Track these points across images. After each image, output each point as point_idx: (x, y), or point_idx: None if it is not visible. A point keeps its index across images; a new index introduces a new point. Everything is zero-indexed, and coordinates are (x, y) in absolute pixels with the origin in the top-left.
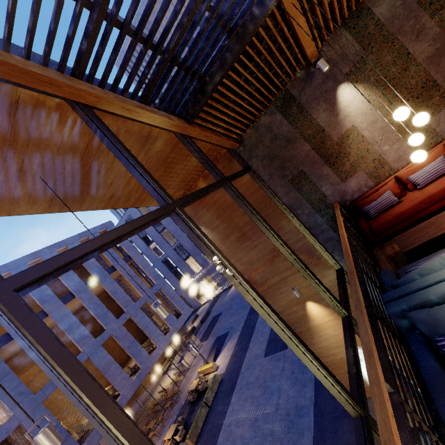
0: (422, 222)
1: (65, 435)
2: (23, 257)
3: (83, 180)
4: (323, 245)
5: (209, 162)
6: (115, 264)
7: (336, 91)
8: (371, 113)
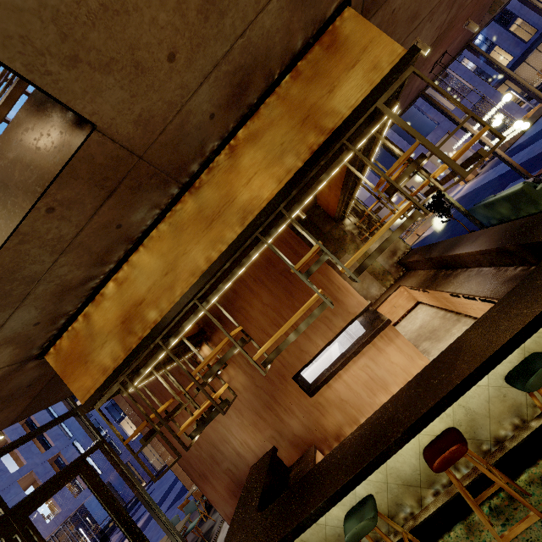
0: None
1: None
2: None
3: None
4: None
5: None
6: None
7: None
8: None
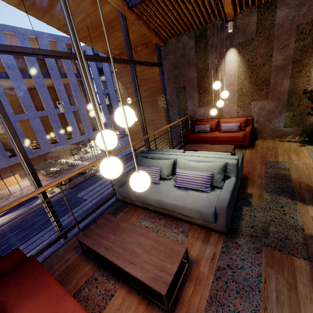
0: (201, 144)
1: (2, 149)
2: (0, 24)
3: (46, 1)
4: (172, 133)
5: (129, 44)
6: (68, 73)
7: (228, 50)
8: (234, 78)
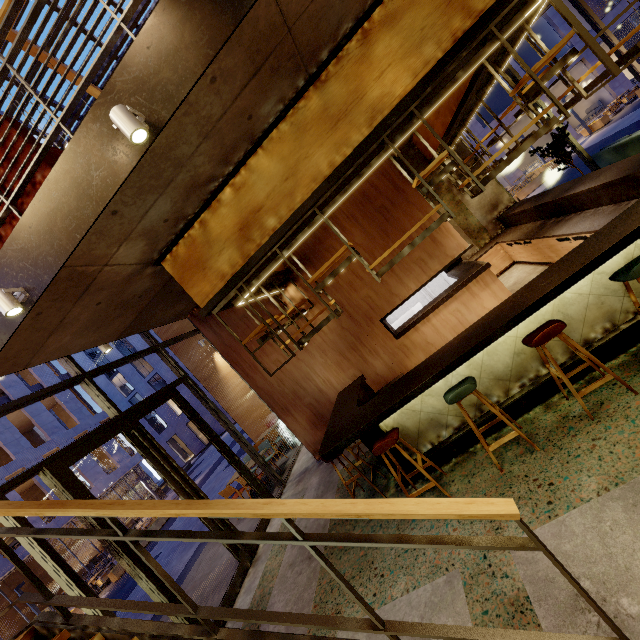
0: None
1: None
2: None
3: None
4: None
5: None
6: (44, 381)
7: None
8: None
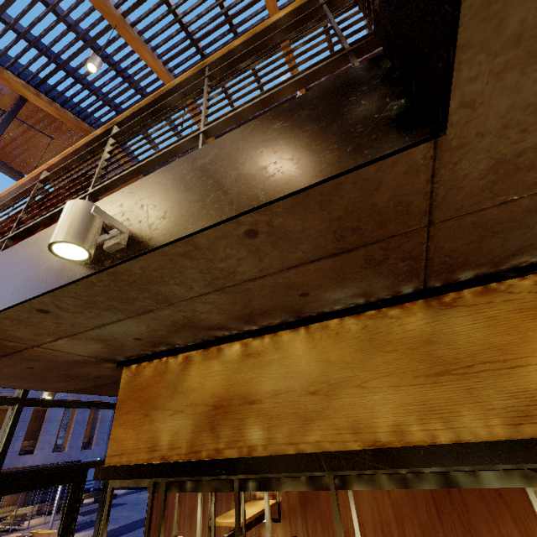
0: None
1: None
2: None
3: None
4: None
5: None
6: None
7: None
8: None
